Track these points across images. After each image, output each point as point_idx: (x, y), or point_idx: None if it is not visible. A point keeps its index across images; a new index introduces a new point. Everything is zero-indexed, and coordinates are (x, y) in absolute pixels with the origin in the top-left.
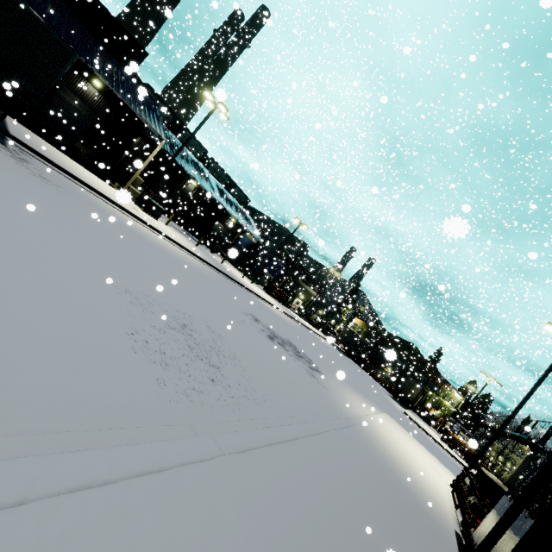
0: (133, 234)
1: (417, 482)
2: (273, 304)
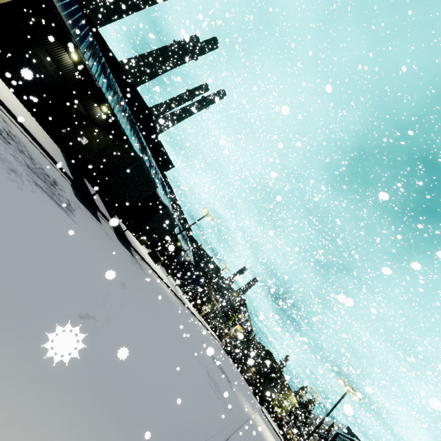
0: (167, 297)
1: None
2: (198, 318)
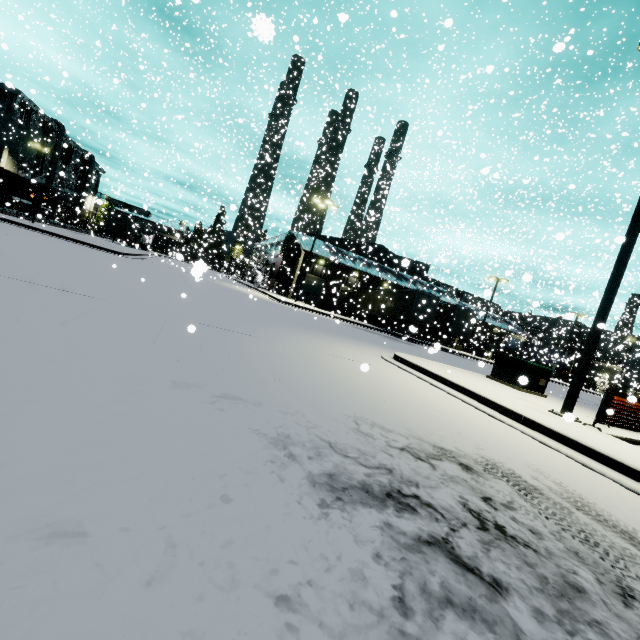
0: None
1: None
2: (589, 391)
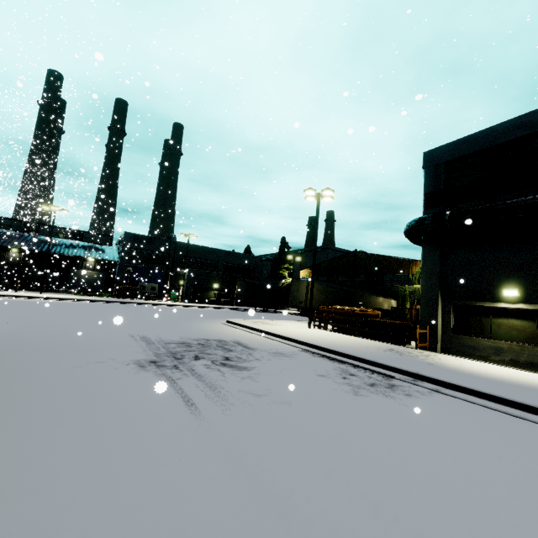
0: None
1: None
2: (33, 296)
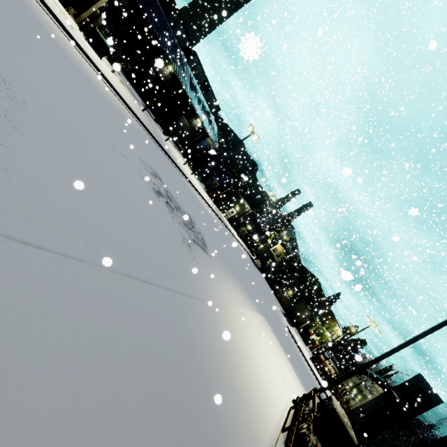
0: (16, 0)
1: (241, 387)
2: (203, 197)
